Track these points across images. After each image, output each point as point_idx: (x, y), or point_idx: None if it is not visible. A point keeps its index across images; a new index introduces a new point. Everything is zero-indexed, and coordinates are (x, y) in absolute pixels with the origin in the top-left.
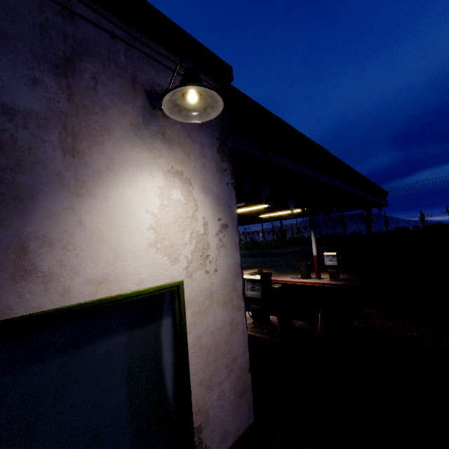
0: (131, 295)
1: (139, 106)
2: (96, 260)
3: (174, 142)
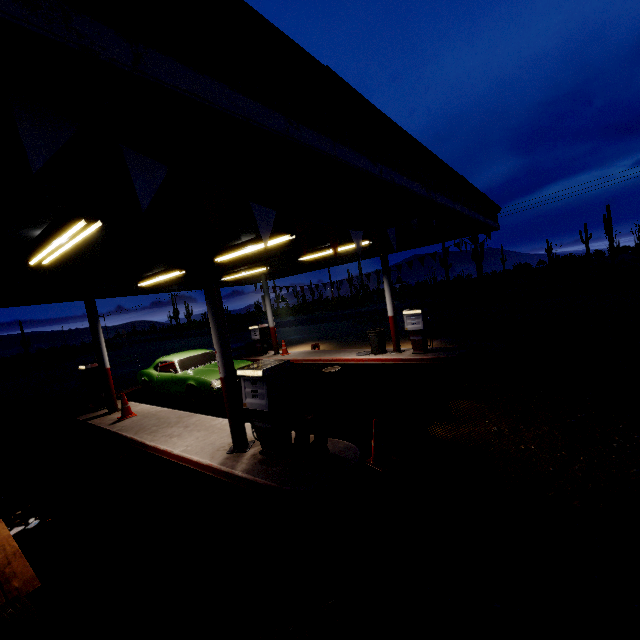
0: None
1: None
2: None
3: None
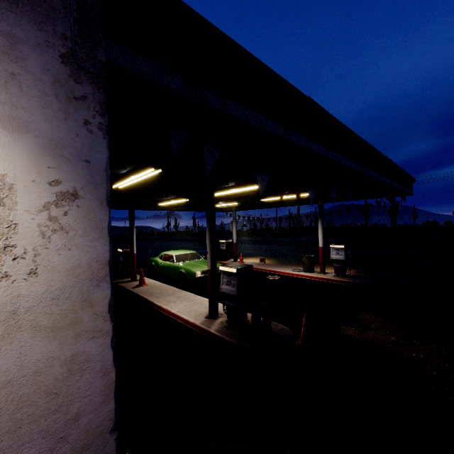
0: None
1: None
2: None
3: None
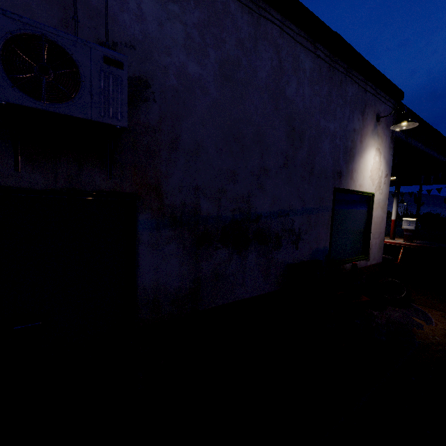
0: (365, 192)
1: (374, 122)
2: (360, 179)
3: (379, 136)
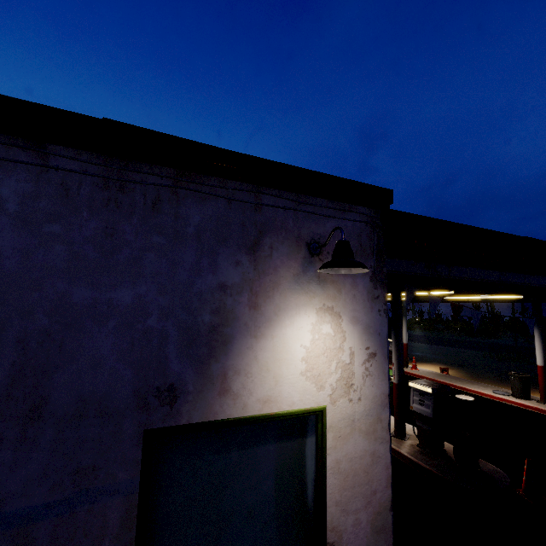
0: (285, 414)
1: (300, 259)
2: (263, 385)
3: (327, 281)
